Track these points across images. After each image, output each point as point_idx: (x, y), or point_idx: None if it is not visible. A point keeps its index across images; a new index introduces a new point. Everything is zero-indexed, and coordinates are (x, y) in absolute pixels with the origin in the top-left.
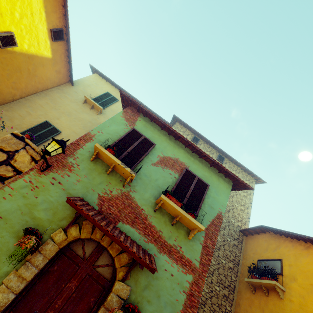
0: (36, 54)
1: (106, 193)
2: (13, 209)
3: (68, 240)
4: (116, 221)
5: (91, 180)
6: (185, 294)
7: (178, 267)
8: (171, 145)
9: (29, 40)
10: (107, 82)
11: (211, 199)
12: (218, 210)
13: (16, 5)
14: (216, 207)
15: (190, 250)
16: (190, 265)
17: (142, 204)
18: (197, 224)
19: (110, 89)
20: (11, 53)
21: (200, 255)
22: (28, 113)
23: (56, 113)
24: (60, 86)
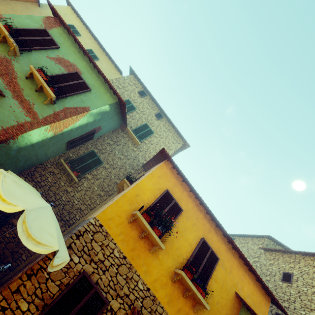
0: None
1: None
2: None
3: None
4: None
5: None
6: (17, 123)
7: (23, 111)
8: (77, 56)
9: None
10: (78, 18)
11: (87, 98)
12: (88, 105)
13: None
14: (87, 103)
15: (41, 109)
16: (35, 115)
17: (18, 71)
18: (50, 92)
19: (77, 24)
20: None
21: (47, 115)
22: None
23: None
24: (26, 3)
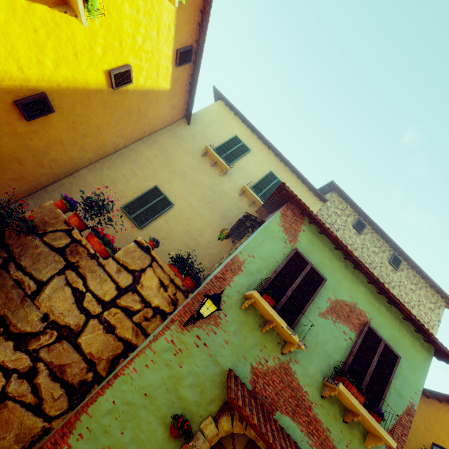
0: (152, 87)
1: (260, 363)
2: (157, 383)
3: (219, 435)
4: (273, 410)
5: (242, 340)
6: None
7: None
8: (348, 278)
9: (147, 71)
10: (236, 117)
11: (400, 380)
12: (409, 399)
13: (141, 25)
14: (406, 394)
15: None
16: None
17: (305, 384)
18: (387, 438)
19: (239, 129)
20: (122, 93)
21: None
22: (133, 173)
23: (168, 172)
24: (172, 126)
